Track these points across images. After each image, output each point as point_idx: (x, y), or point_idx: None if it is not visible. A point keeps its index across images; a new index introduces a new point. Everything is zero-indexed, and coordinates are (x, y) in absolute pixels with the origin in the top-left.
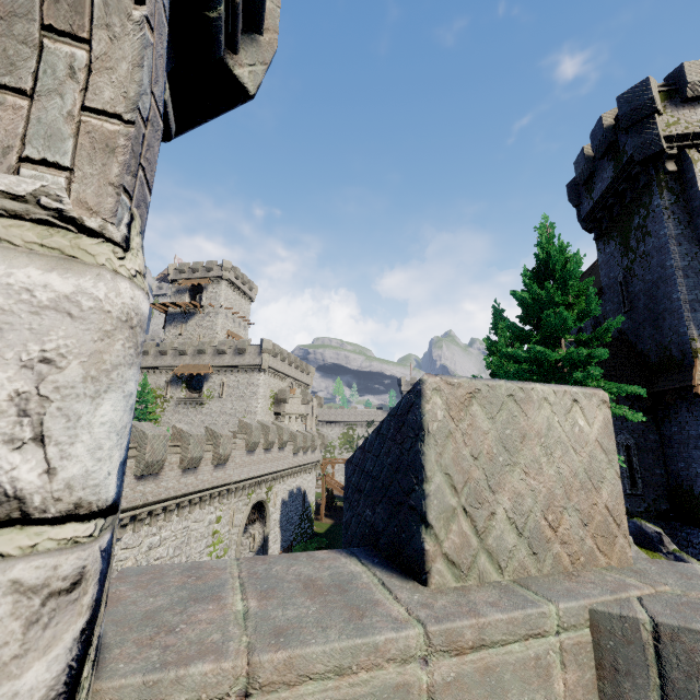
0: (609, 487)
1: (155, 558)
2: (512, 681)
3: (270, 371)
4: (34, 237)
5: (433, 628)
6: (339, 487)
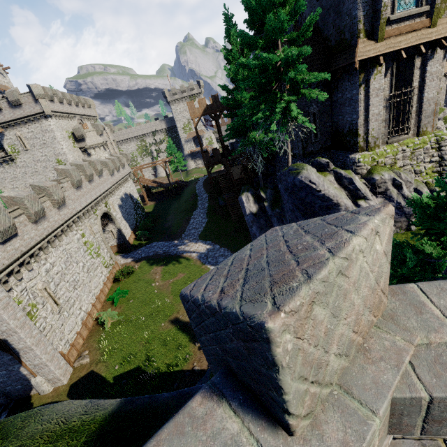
0: (384, 276)
1: (55, 274)
2: None
3: (55, 115)
4: None
5: None
6: (150, 182)
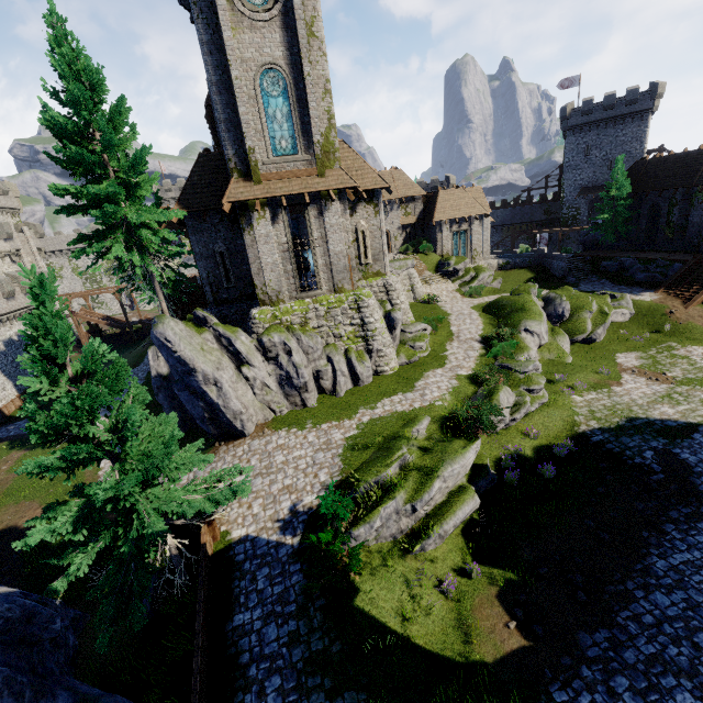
0: None
1: None
2: None
3: None
4: None
5: None
6: (99, 318)
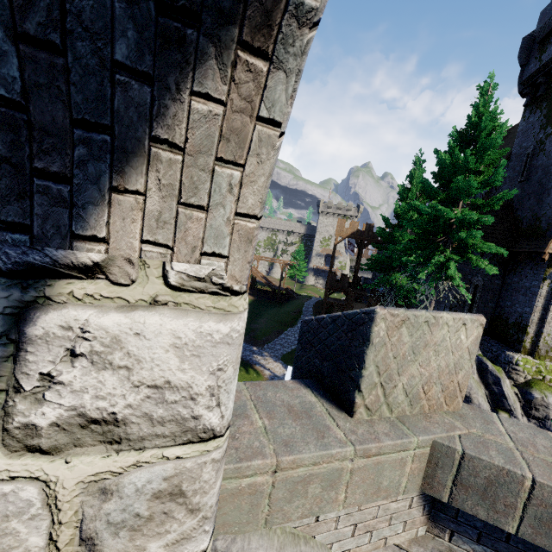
0: (464, 372)
1: None
2: (388, 467)
3: None
4: (210, 303)
5: (358, 447)
6: (261, 276)
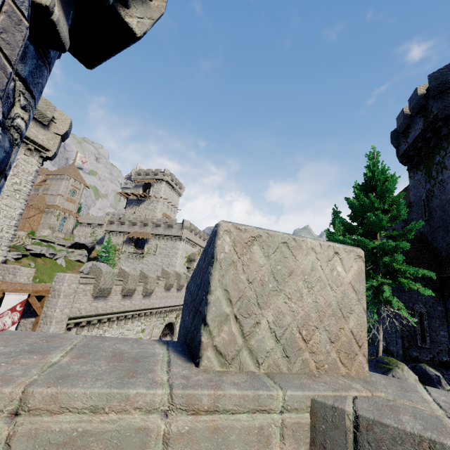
0: (356, 318)
1: None
2: (236, 442)
3: (187, 240)
4: None
5: (178, 391)
6: None
